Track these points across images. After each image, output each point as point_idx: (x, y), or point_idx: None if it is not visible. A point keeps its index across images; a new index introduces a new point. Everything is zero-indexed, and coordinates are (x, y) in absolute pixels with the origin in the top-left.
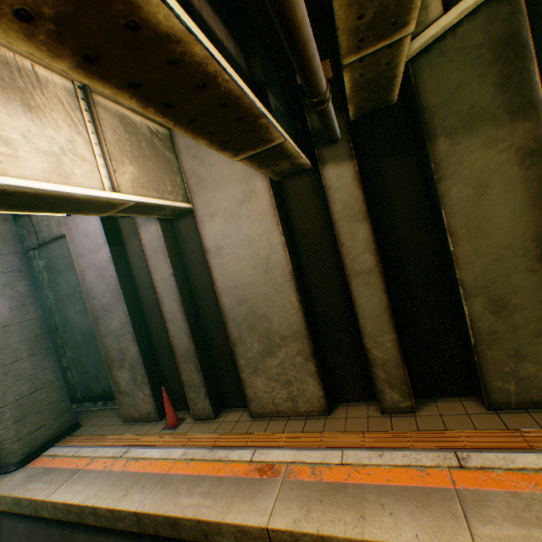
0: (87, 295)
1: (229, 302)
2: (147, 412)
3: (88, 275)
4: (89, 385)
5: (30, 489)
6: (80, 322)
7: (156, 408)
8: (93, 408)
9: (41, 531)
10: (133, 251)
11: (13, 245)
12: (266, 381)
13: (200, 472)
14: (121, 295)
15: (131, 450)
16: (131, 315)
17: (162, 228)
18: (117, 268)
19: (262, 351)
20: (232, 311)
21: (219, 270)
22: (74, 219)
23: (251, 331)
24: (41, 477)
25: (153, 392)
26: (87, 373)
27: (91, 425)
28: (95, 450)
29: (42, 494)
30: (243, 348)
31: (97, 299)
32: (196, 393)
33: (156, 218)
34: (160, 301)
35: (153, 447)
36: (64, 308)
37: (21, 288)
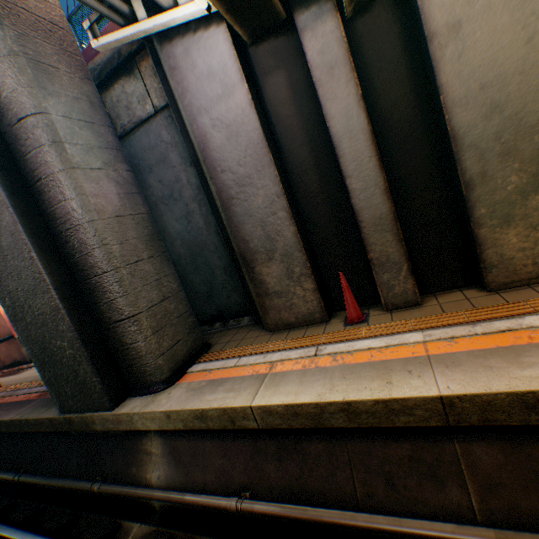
0: (212, 171)
1: (467, 119)
2: (308, 314)
3: (213, 140)
4: (198, 308)
5: (211, 400)
6: (180, 231)
7: (322, 306)
8: (209, 332)
9: (240, 447)
10: (272, 97)
11: (103, 115)
12: (523, 233)
13: (497, 345)
14: (267, 157)
15: (324, 347)
16: (282, 185)
17: (341, 25)
18: (258, 118)
19: (522, 188)
20: (470, 133)
21: (452, 67)
22: (187, 56)
23: (506, 158)
24: (213, 388)
25: (317, 286)
26: (195, 294)
27: (225, 342)
28: (264, 357)
29: (237, 401)
30: (485, 190)
31: (228, 172)
32: (390, 274)
33: (332, 8)
34: (335, 150)
35: (358, 340)
36: (158, 217)
37: (122, 173)
